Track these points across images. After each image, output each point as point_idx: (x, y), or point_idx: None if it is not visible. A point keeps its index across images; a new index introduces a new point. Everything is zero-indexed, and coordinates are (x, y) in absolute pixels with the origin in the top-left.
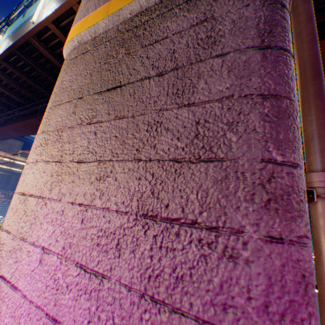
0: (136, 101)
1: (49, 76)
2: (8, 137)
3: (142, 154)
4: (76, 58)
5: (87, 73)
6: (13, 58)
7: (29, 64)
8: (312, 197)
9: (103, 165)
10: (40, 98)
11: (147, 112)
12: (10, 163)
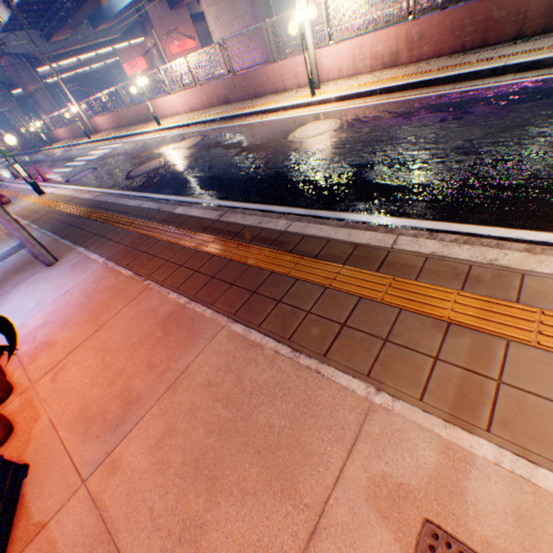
0: (231, 3)
1: None
2: (84, 22)
3: (238, 17)
4: None
5: None
6: None
7: None
8: (270, 8)
9: (233, 23)
10: None
11: (235, 6)
12: (85, 62)
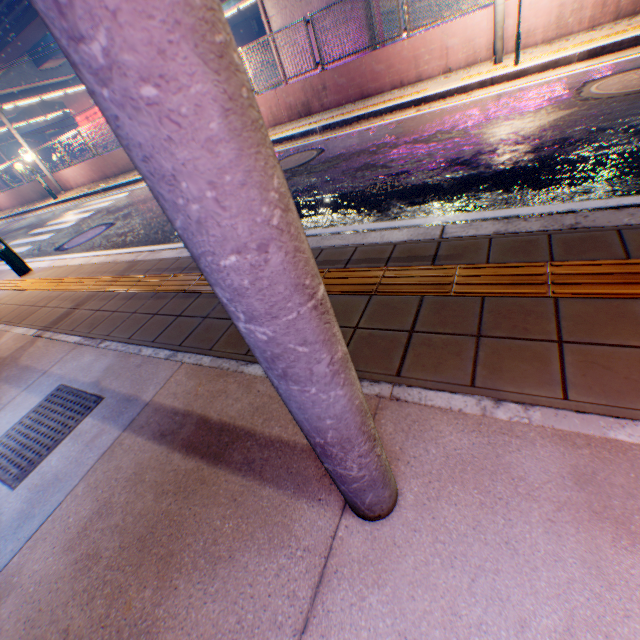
0: None
1: None
2: (27, 51)
3: None
4: None
5: None
6: None
7: None
8: None
9: None
10: None
11: None
12: (21, 115)
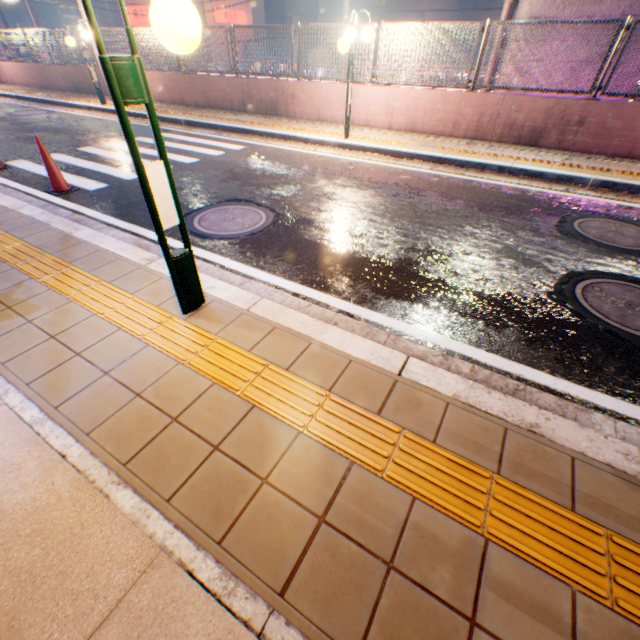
0: None
1: None
2: None
3: None
4: None
5: None
6: None
7: None
8: None
9: None
10: None
11: None
12: None
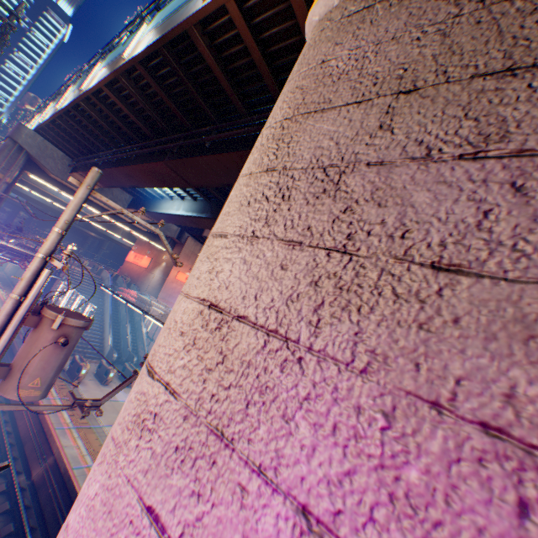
0: None
1: (199, 96)
2: (116, 186)
3: None
4: (366, 9)
5: (420, 33)
6: (156, 61)
7: (176, 73)
8: None
9: None
10: (175, 131)
11: None
12: (108, 224)
